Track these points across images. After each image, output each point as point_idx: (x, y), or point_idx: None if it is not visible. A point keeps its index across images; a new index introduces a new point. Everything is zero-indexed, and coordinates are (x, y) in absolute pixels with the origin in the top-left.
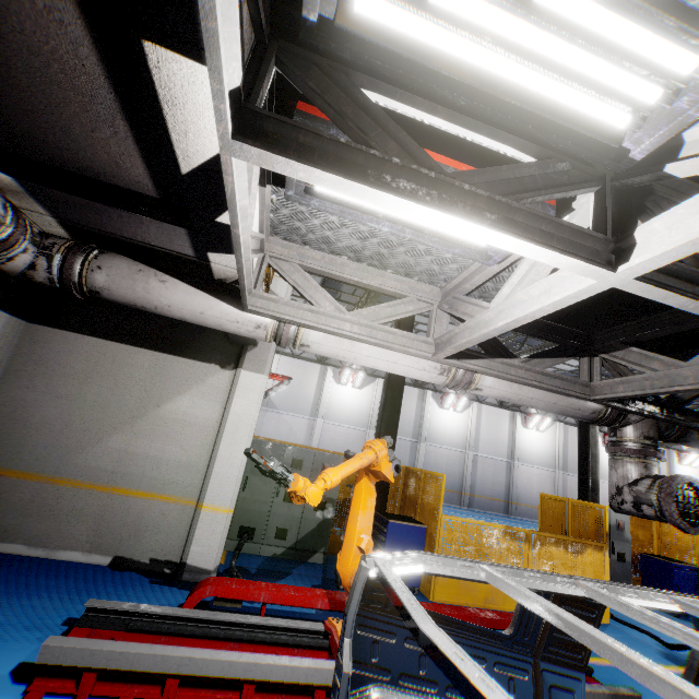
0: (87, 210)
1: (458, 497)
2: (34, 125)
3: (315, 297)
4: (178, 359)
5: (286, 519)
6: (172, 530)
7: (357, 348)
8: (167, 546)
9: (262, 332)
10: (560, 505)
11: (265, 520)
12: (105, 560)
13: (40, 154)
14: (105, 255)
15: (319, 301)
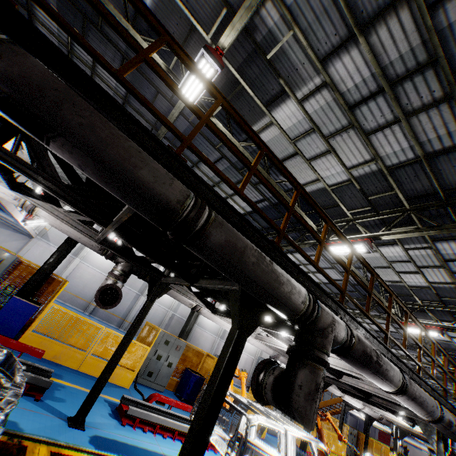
0: None
1: None
2: None
3: None
4: None
5: None
6: None
7: None
8: None
9: None
10: (149, 328)
11: None
12: None
13: None
14: None
15: None
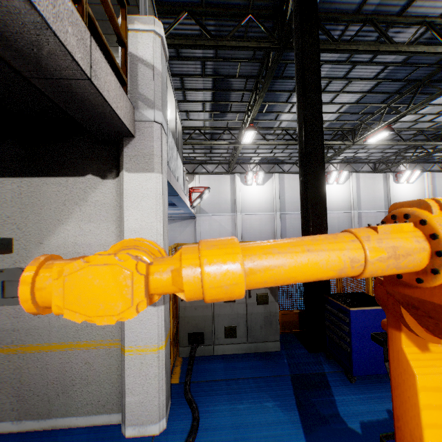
0: None
1: None
2: None
3: None
4: (45, 181)
5: (231, 318)
6: (102, 378)
7: None
8: (102, 396)
9: None
10: None
11: (211, 323)
12: (39, 424)
13: None
14: None
15: None
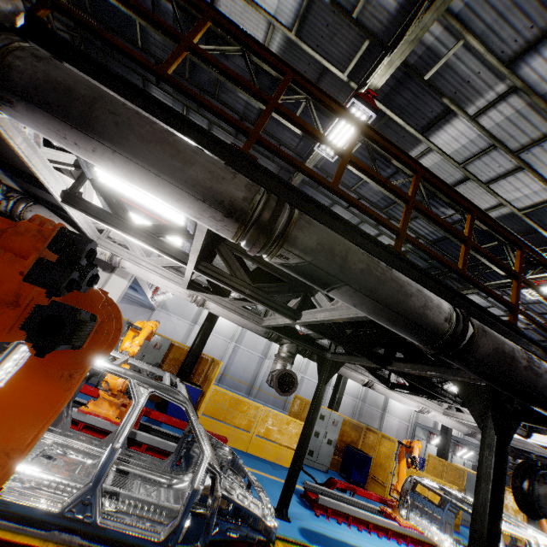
0: (31, 187)
1: (283, 404)
2: (14, 158)
3: (132, 247)
4: None
5: None
6: None
7: (148, 275)
8: None
9: (103, 257)
10: (301, 402)
11: None
12: None
13: (15, 164)
14: (36, 205)
15: (134, 249)
